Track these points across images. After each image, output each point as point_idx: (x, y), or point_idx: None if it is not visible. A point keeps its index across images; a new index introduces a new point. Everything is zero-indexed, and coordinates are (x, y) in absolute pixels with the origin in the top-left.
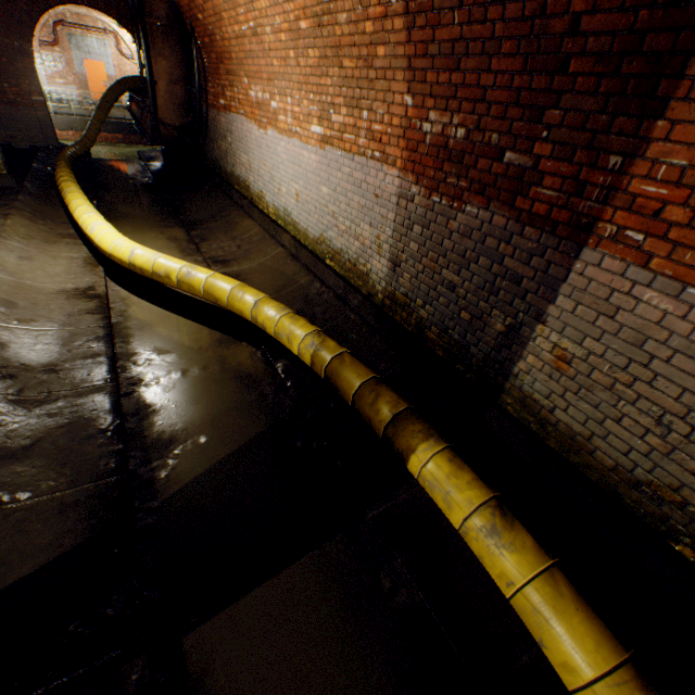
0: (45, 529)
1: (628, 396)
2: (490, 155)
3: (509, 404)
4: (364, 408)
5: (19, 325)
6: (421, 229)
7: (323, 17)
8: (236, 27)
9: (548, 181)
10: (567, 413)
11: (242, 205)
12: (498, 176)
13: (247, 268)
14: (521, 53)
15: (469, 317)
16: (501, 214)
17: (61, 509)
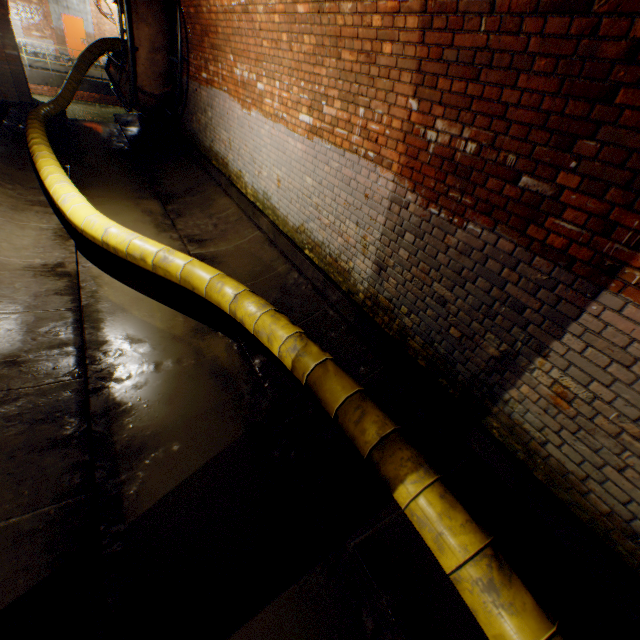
0: None
1: (635, 449)
2: (503, 176)
3: (495, 428)
4: (348, 425)
5: None
6: (414, 238)
7: (324, 4)
8: (225, 1)
9: (570, 215)
10: (560, 450)
11: (219, 182)
12: (510, 199)
13: (223, 250)
14: (558, 74)
15: (459, 335)
16: (508, 239)
17: (15, 540)
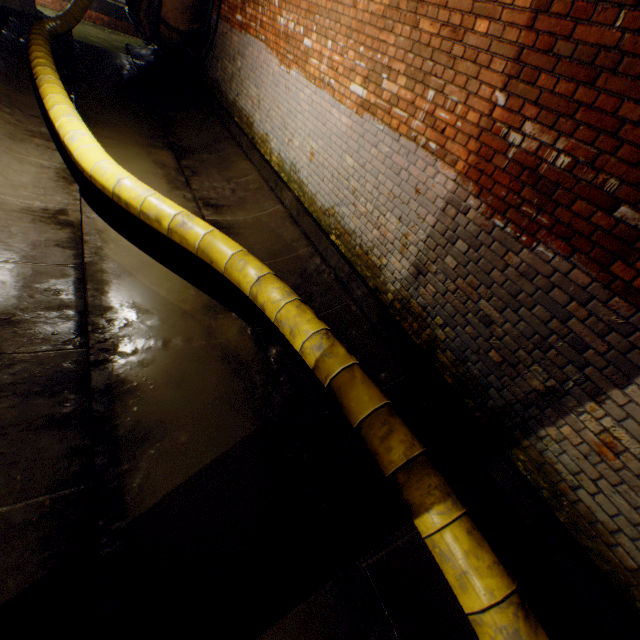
0: None
1: None
2: (596, 201)
3: (521, 460)
4: (372, 440)
5: None
6: (467, 248)
7: None
8: None
9: None
10: (594, 498)
11: (240, 142)
12: (599, 228)
13: (240, 220)
14: None
15: (500, 360)
16: (585, 271)
17: (5, 534)
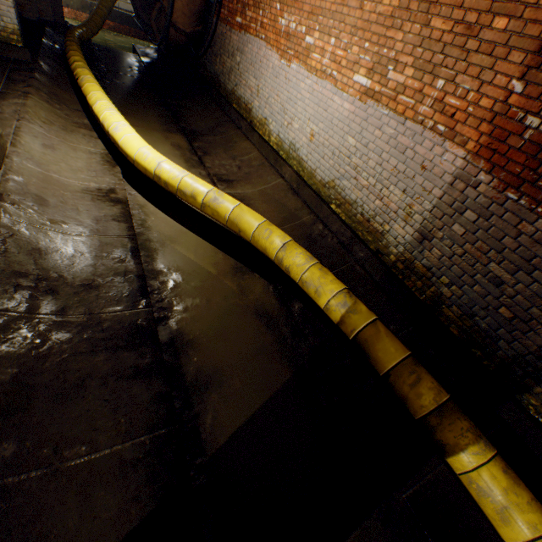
0: (109, 496)
1: None
2: None
3: (532, 405)
4: (401, 386)
5: (51, 227)
6: (476, 217)
7: None
8: None
9: None
10: None
11: (239, 125)
12: None
13: (249, 193)
14: None
15: (510, 316)
16: None
17: (121, 469)
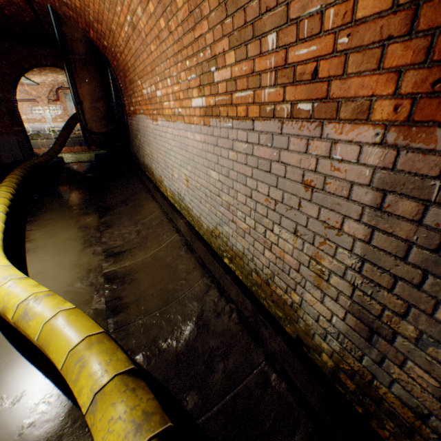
0: None
1: None
2: None
3: None
4: None
5: None
6: None
7: None
8: (122, 33)
9: None
10: None
11: (150, 188)
12: None
13: (138, 262)
14: None
15: None
16: None
17: None
